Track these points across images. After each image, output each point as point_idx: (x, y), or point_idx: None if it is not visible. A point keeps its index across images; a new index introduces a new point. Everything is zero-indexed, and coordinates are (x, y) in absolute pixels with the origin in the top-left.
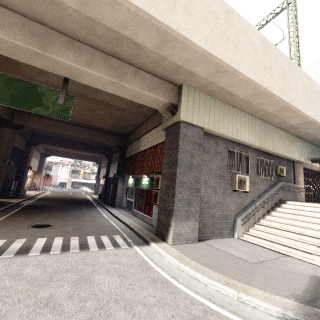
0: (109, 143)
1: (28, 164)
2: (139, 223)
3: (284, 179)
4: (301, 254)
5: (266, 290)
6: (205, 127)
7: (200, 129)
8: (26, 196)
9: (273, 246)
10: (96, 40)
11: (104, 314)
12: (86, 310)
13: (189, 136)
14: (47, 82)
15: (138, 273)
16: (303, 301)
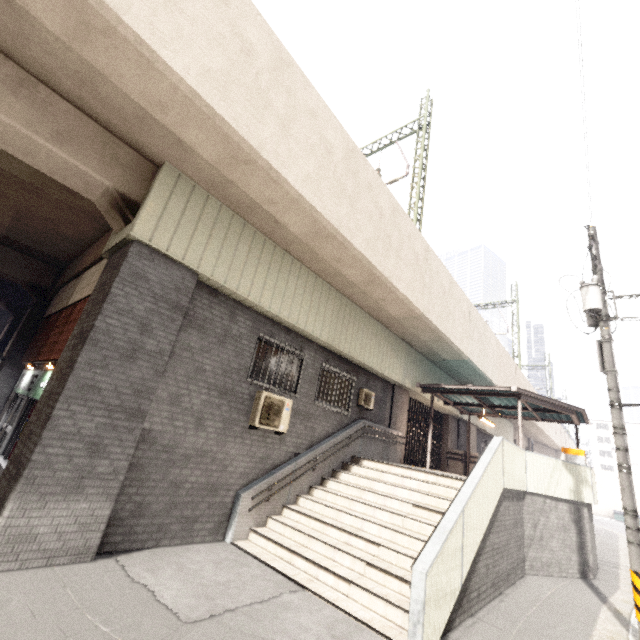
0: (2, 271)
1: None
2: None
3: (371, 415)
4: (334, 582)
5: None
6: (203, 273)
7: (188, 274)
8: None
9: (293, 562)
10: None
11: None
12: None
13: (151, 281)
14: None
15: None
16: None
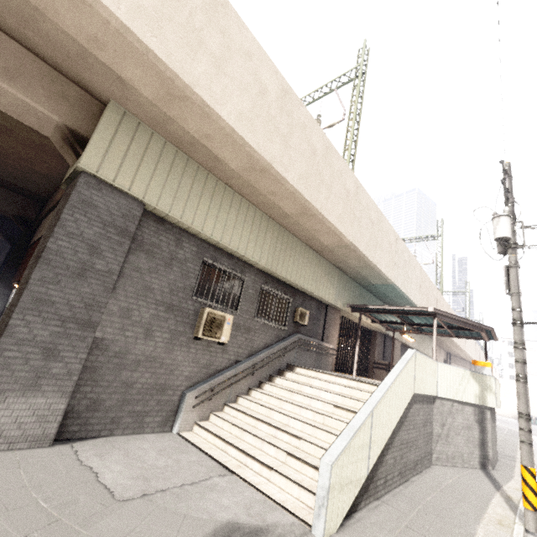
0: None
1: None
2: None
3: (306, 330)
4: (259, 468)
5: None
6: (149, 202)
7: (135, 203)
8: None
9: (227, 451)
10: None
11: None
12: None
13: (100, 209)
14: None
15: None
16: None
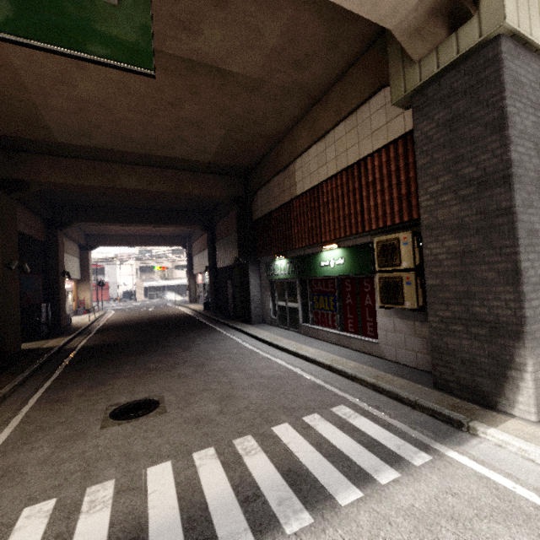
0: (214, 195)
1: (61, 267)
2: (346, 357)
3: None
4: None
5: None
6: None
7: None
8: (74, 327)
9: None
10: None
11: None
12: None
13: (525, 86)
14: None
15: None
16: None
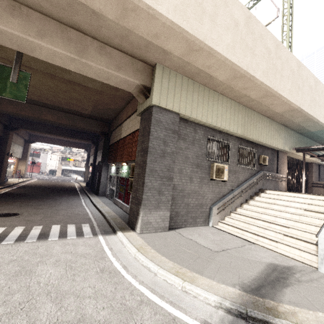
0: (91, 129)
1: (8, 151)
2: (116, 212)
3: (266, 168)
4: (268, 242)
5: (215, 279)
6: (181, 113)
7: (175, 115)
8: (7, 183)
9: (243, 234)
10: (47, 5)
11: (28, 307)
12: (9, 304)
13: (163, 122)
14: (7, 58)
15: (89, 263)
16: (248, 289)
